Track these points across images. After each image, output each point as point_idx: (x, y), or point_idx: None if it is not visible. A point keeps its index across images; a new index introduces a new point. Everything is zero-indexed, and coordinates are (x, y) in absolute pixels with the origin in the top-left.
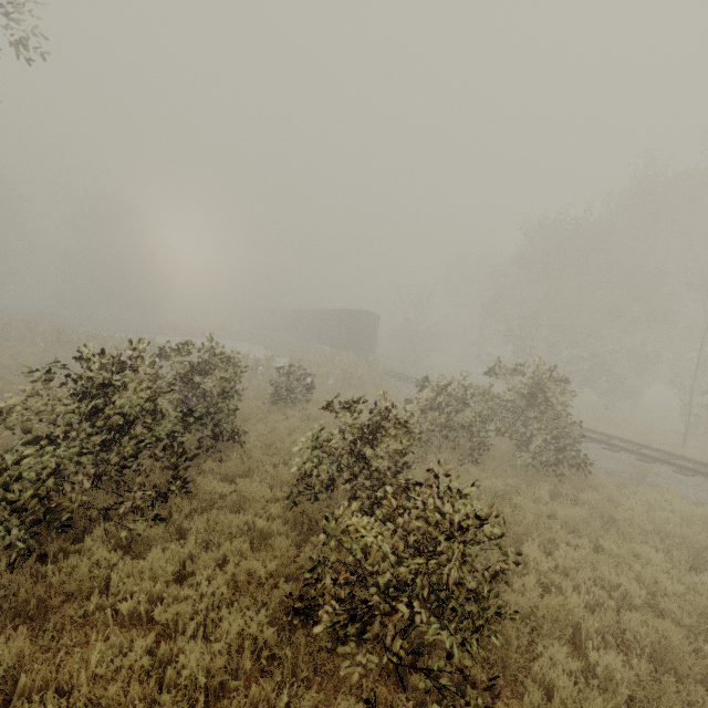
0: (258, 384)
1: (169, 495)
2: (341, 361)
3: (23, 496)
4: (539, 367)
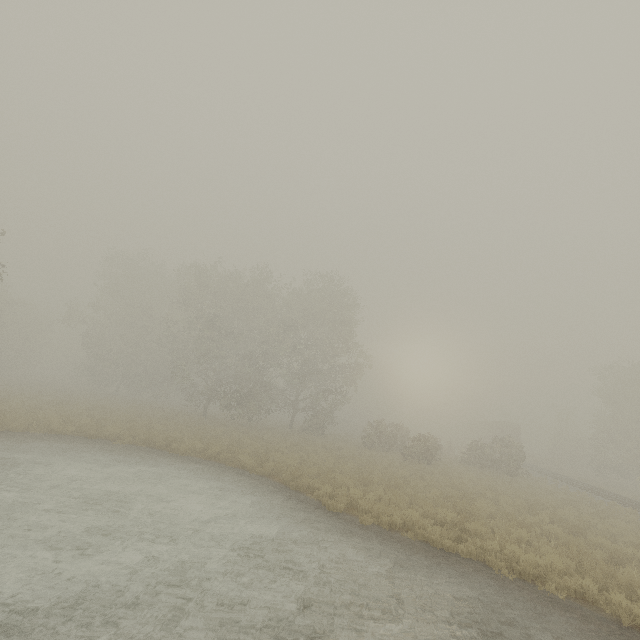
0: None
1: (389, 450)
2: None
3: (371, 439)
4: (512, 439)
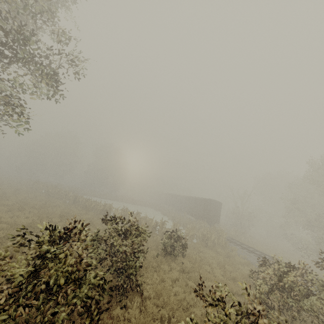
0: (156, 238)
1: None
2: (200, 226)
3: None
4: None
